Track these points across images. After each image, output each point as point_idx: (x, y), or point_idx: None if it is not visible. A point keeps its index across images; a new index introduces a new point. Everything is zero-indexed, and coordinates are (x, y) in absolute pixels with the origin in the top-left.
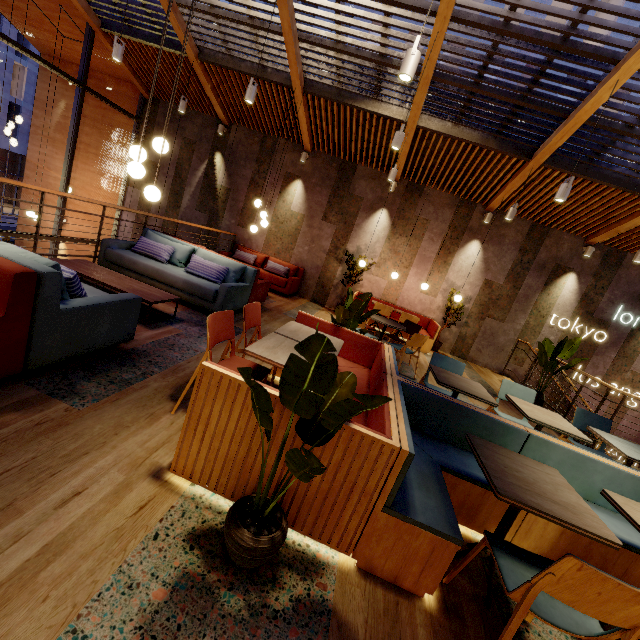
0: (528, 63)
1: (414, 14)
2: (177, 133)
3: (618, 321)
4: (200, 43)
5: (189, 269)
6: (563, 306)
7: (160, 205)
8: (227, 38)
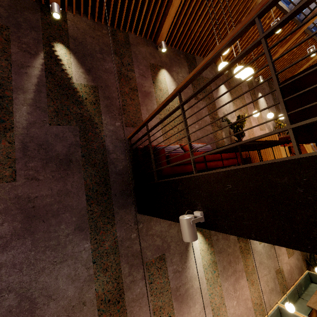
0: None
1: None
2: None
3: None
4: None
5: None
6: None
7: None
8: None
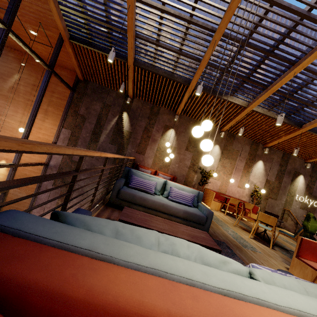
0: None
1: (280, 62)
2: (99, 100)
3: None
4: (137, 57)
5: (172, 198)
6: (300, 190)
7: (84, 140)
8: (158, 57)
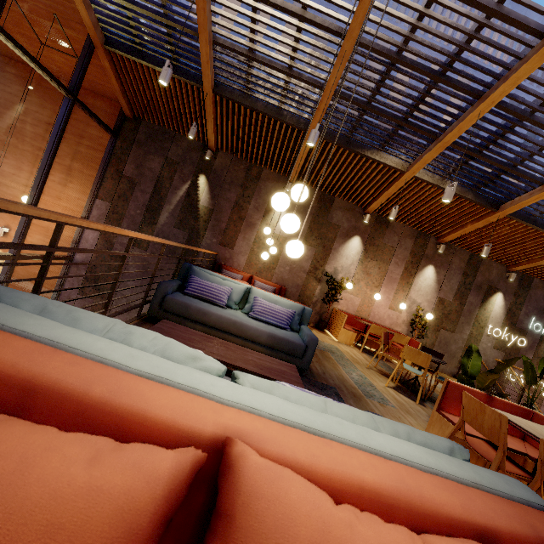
0: (535, 144)
1: (456, 93)
2: (159, 152)
3: (532, 329)
4: (219, 78)
5: (255, 315)
6: (495, 318)
7: (133, 220)
8: (253, 79)
